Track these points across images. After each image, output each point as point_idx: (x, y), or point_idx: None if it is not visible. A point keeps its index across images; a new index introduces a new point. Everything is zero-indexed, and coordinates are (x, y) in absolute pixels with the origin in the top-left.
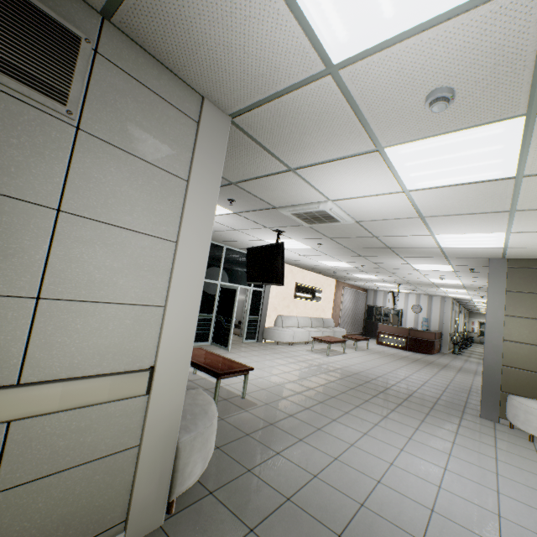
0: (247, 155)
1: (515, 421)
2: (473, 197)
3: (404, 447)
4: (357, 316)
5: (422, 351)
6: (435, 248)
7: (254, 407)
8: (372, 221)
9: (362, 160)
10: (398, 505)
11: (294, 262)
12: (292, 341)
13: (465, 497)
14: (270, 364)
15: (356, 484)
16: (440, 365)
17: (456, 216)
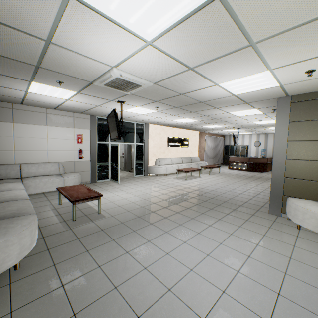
0: (1, 34)
1: (289, 215)
2: (206, 36)
3: (188, 240)
4: (217, 153)
5: (258, 171)
6: (232, 96)
7: (101, 219)
8: (163, 80)
9: (75, 14)
10: (145, 287)
11: (161, 123)
12: (166, 173)
13: (205, 278)
14: (140, 189)
15: (125, 271)
16: (266, 179)
17: (215, 62)
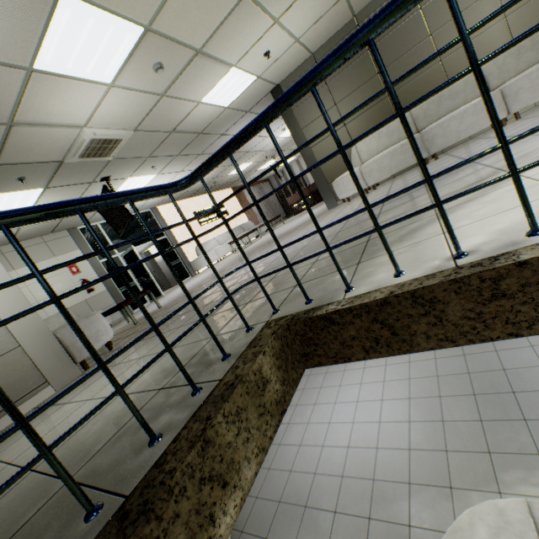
0: None
1: None
2: None
3: (336, 399)
4: None
5: None
6: None
7: None
8: None
9: None
10: (332, 457)
11: None
12: None
13: (365, 421)
14: None
15: (311, 459)
16: None
17: None
